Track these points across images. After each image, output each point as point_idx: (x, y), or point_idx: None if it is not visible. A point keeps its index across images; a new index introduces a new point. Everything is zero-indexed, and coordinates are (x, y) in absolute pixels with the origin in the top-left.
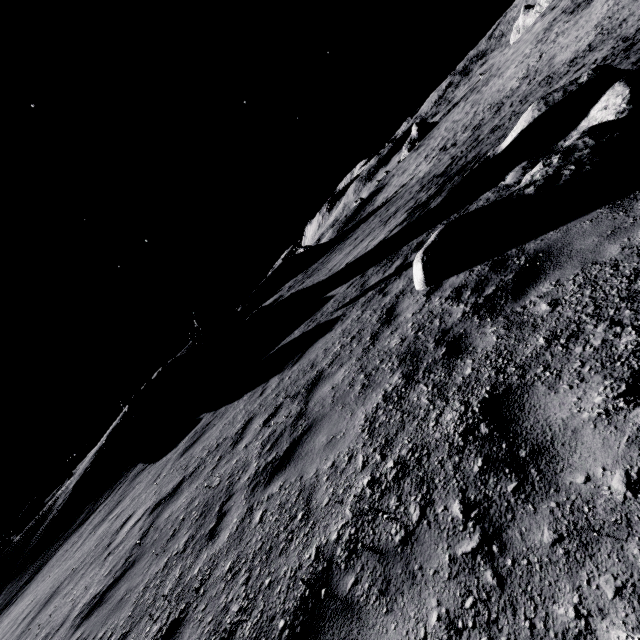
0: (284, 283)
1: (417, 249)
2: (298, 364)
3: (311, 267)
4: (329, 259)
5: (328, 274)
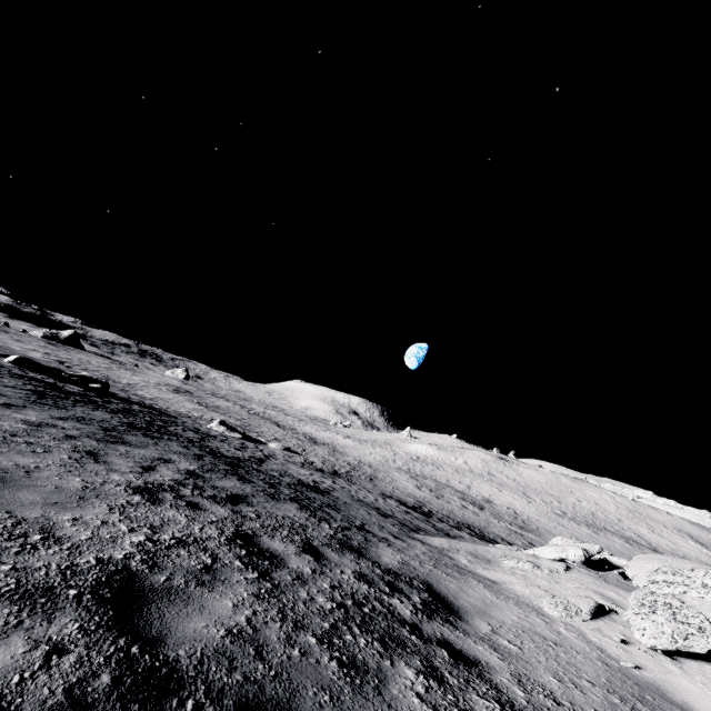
0: None
1: None
2: None
3: None
4: None
5: None
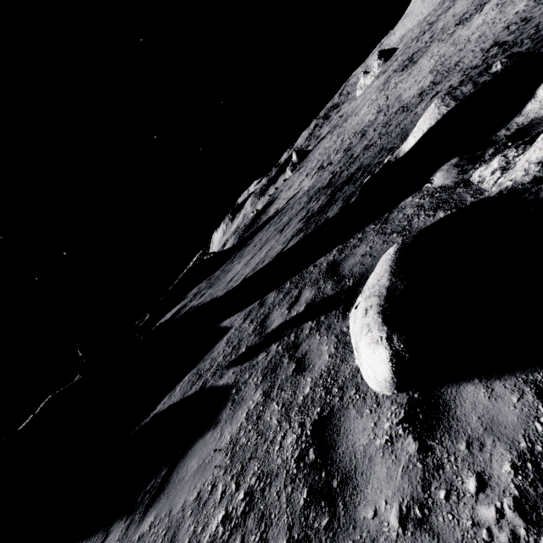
0: (190, 289)
1: (332, 274)
2: (153, 513)
3: (214, 274)
4: (229, 267)
5: (226, 288)
